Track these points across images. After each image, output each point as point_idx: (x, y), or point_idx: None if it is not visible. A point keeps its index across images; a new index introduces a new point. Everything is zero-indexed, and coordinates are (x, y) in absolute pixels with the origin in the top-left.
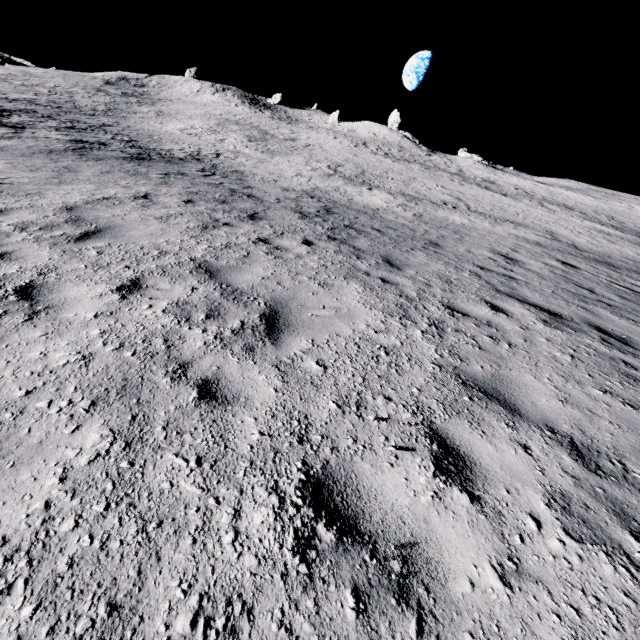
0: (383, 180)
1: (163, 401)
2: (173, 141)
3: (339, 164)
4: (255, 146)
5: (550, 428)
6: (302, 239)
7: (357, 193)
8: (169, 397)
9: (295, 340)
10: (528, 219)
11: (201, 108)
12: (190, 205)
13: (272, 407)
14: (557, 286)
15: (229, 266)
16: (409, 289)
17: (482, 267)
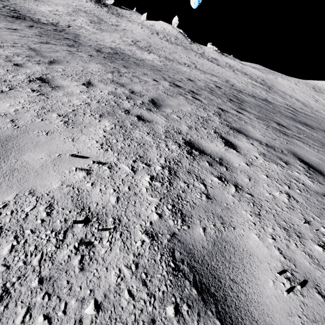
0: (159, 51)
1: (0, 63)
2: (43, 15)
3: (138, 41)
4: (93, 25)
5: (130, 89)
6: (89, 54)
7: (140, 53)
8: (2, 63)
9: (58, 66)
10: (222, 75)
11: (64, 0)
12: (38, 36)
13: (38, 70)
14: (198, 86)
15: (45, 51)
16: (123, 71)
17: (171, 77)
